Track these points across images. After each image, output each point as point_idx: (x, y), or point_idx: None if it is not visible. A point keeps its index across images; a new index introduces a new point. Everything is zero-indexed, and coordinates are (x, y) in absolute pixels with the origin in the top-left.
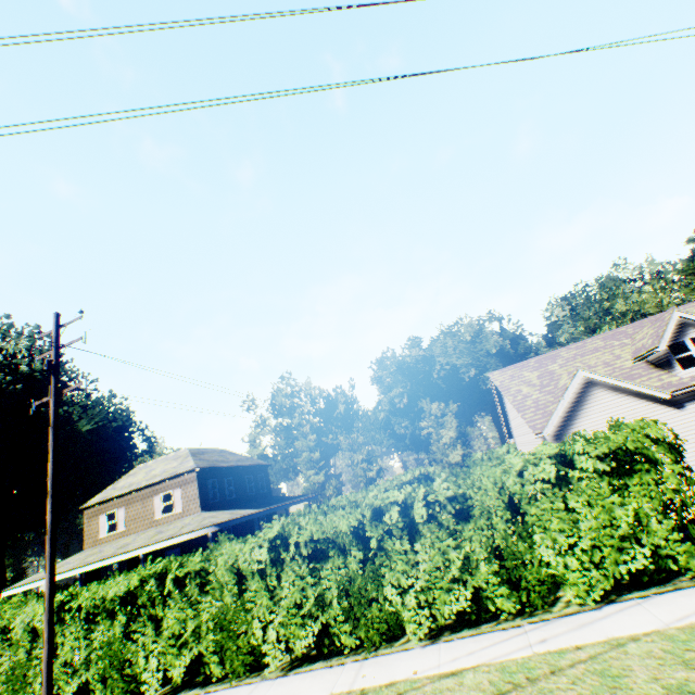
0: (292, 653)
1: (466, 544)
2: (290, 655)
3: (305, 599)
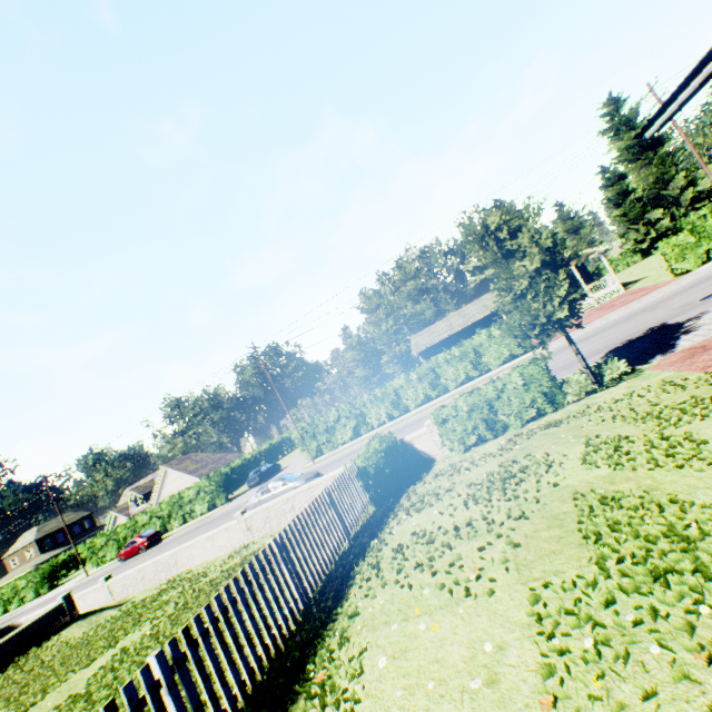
0: (5, 612)
1: (20, 593)
2: (5, 613)
3: (2, 605)
